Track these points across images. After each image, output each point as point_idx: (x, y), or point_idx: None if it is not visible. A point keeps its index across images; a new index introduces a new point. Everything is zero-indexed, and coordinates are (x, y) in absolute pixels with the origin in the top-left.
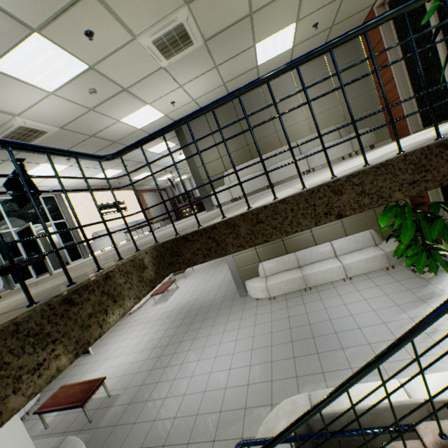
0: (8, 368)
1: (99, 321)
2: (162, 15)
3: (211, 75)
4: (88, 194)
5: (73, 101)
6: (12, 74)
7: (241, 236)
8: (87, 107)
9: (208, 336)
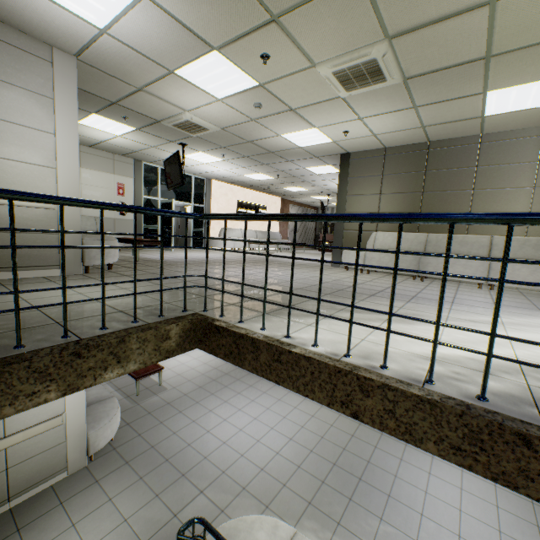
0: (13, 388)
1: (95, 374)
2: (352, 47)
3: (405, 114)
4: (235, 188)
5: (237, 110)
6: (190, 80)
7: (259, 362)
8: (250, 117)
9: (263, 392)
